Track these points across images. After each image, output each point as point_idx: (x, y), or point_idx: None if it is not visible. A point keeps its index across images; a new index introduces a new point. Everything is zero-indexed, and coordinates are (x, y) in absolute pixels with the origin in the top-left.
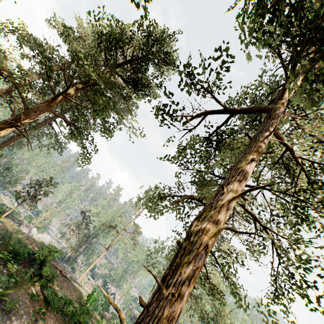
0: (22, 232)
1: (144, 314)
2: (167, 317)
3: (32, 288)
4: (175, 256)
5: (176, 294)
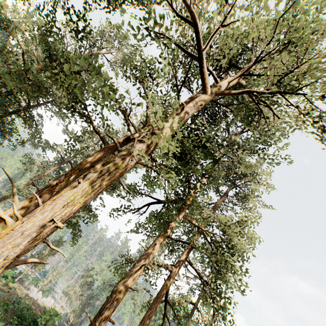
0: (29, 296)
1: None
2: None
3: None
4: (103, 304)
5: (96, 323)
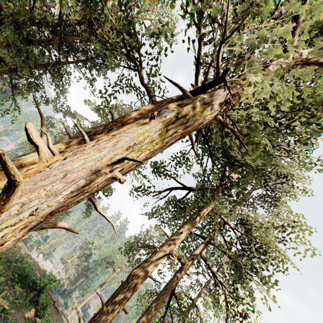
0: (31, 257)
1: (91, 319)
2: (102, 322)
3: (28, 312)
4: (117, 289)
5: (109, 310)
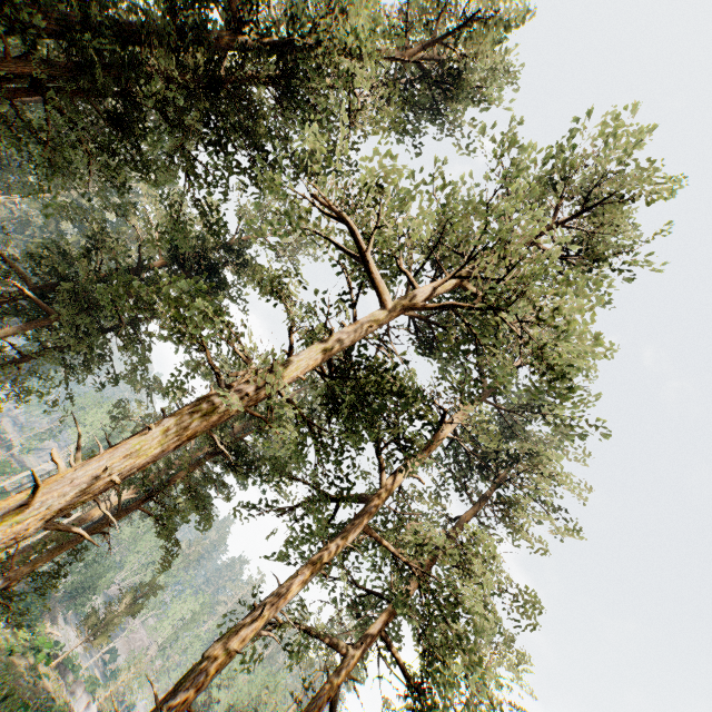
0: (70, 707)
1: None
2: None
3: None
4: (183, 676)
5: (163, 704)
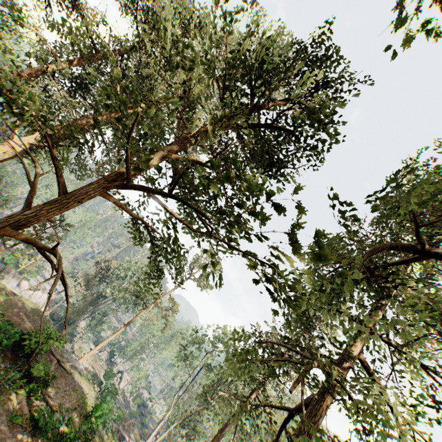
0: (7, 290)
1: None
2: None
3: (15, 398)
4: None
5: None
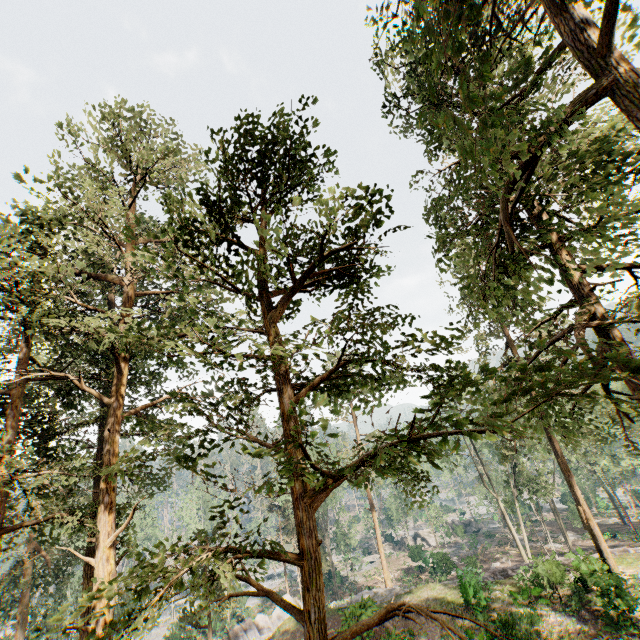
0: None
1: None
2: None
3: None
4: None
5: None
